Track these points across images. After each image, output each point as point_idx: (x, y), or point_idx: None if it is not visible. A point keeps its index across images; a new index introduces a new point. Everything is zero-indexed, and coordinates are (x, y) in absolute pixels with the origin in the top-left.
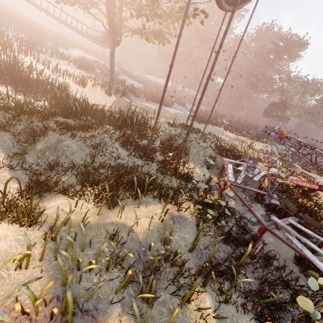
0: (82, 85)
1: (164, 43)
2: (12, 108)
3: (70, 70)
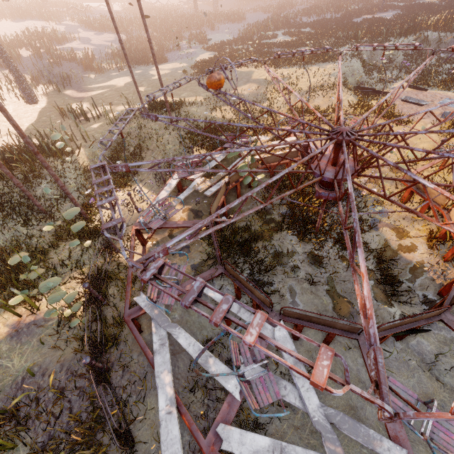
0: None
1: None
2: None
3: None
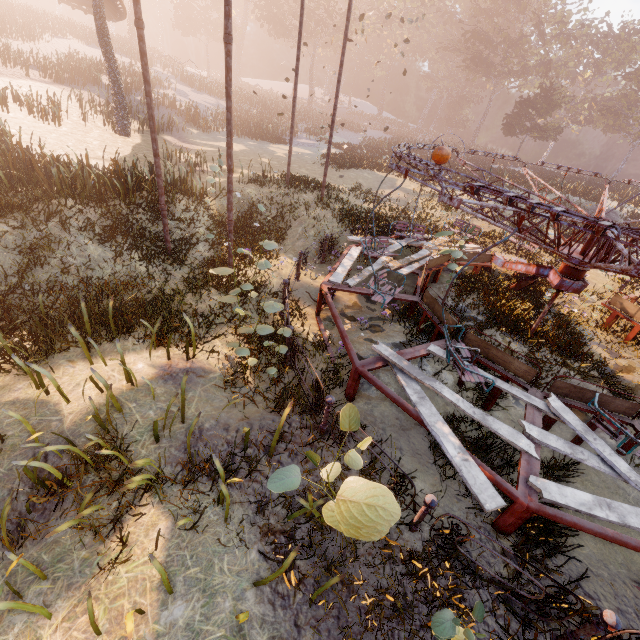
0: (56, 118)
1: None
2: None
3: (19, 87)
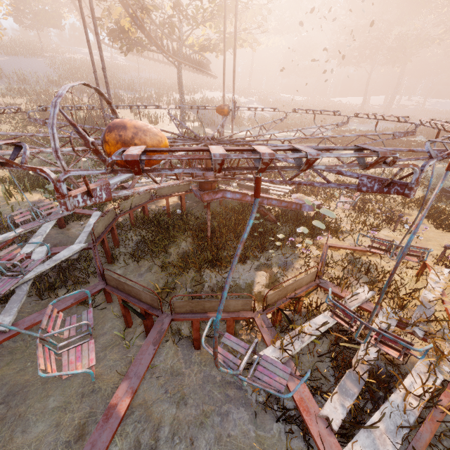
0: (158, 123)
1: (242, 45)
2: (42, 140)
3: (150, 111)
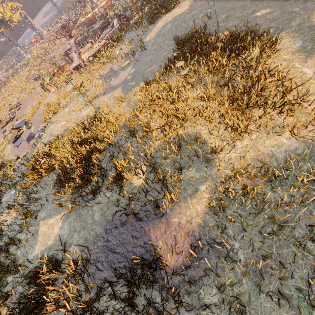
0: None
1: None
2: None
3: None
